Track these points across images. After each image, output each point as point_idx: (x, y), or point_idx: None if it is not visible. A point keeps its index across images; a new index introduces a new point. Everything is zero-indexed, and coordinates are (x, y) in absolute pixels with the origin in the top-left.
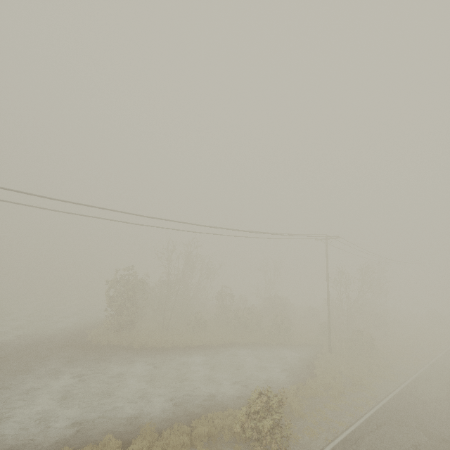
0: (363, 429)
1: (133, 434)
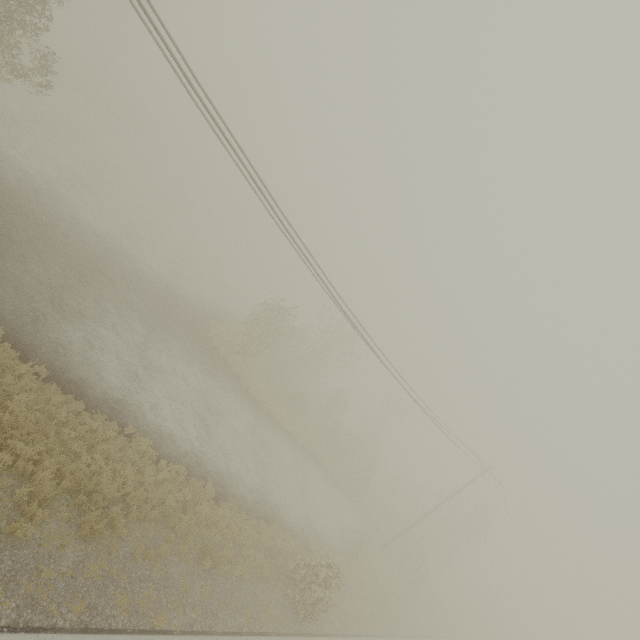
0: None
1: (221, 490)
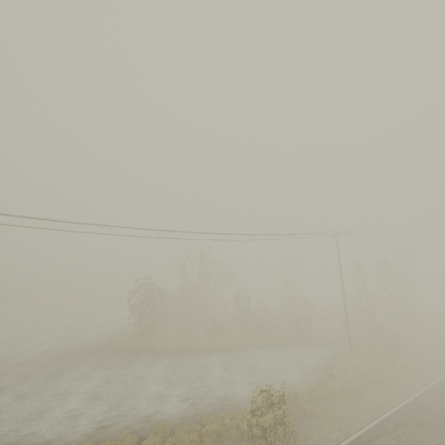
0: (378, 430)
1: (149, 431)
